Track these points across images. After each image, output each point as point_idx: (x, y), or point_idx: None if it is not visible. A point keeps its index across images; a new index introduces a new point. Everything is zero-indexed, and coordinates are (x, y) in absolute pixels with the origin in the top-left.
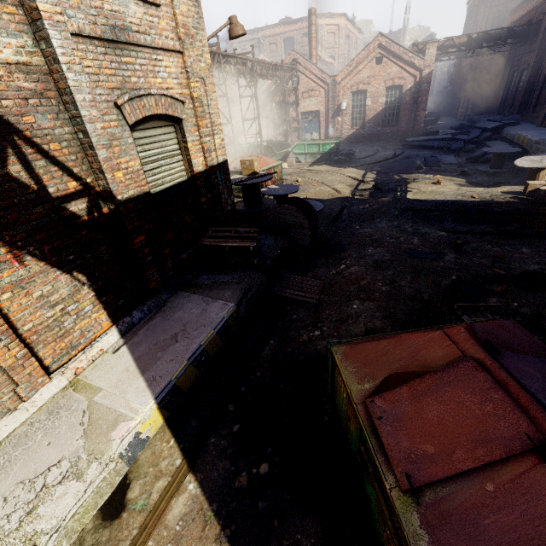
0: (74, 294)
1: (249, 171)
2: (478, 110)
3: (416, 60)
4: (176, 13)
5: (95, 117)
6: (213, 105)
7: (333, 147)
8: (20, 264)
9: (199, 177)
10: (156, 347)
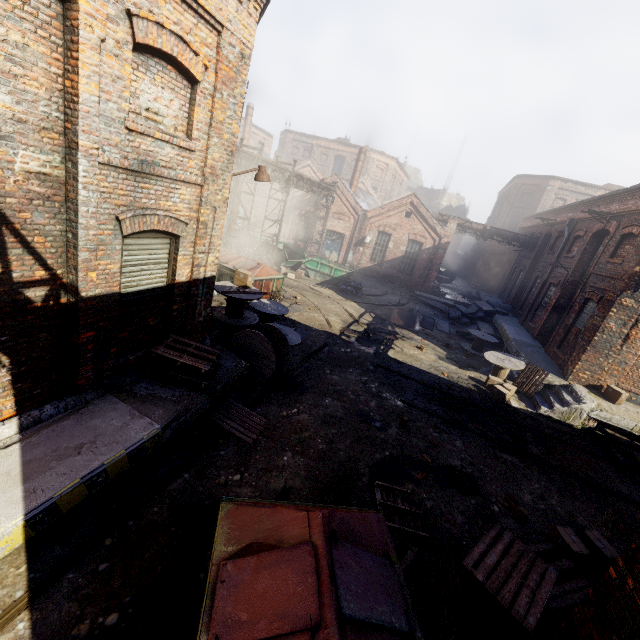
0: None
1: (241, 283)
2: (484, 286)
3: (439, 227)
4: (208, 157)
5: (91, 225)
6: (218, 229)
7: (344, 275)
8: None
9: (178, 287)
10: (53, 454)
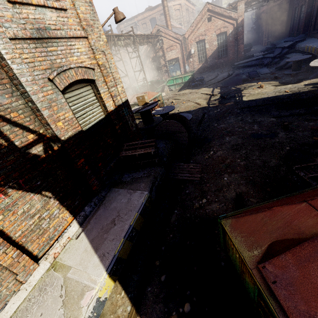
0: (45, 206)
1: (142, 102)
2: (276, 37)
3: (232, 14)
4: (78, 12)
5: (36, 90)
6: (113, 67)
7: (190, 77)
8: (5, 196)
9: (112, 114)
10: (102, 231)
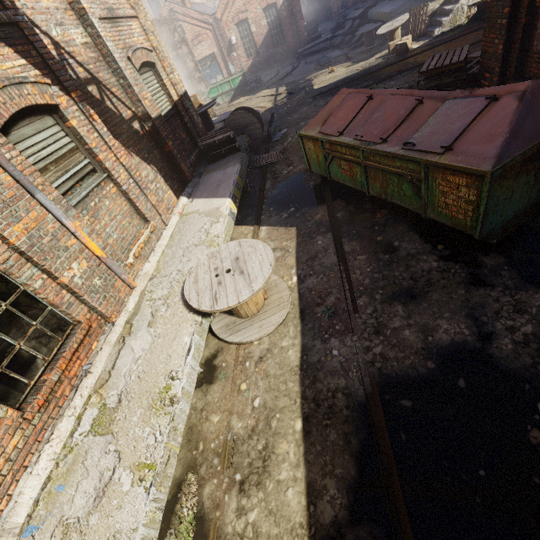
0: (156, 178)
1: (196, 105)
2: (346, 5)
3: None
4: None
5: (125, 67)
6: (165, 51)
7: (241, 79)
8: (131, 157)
9: (178, 104)
10: (212, 191)
